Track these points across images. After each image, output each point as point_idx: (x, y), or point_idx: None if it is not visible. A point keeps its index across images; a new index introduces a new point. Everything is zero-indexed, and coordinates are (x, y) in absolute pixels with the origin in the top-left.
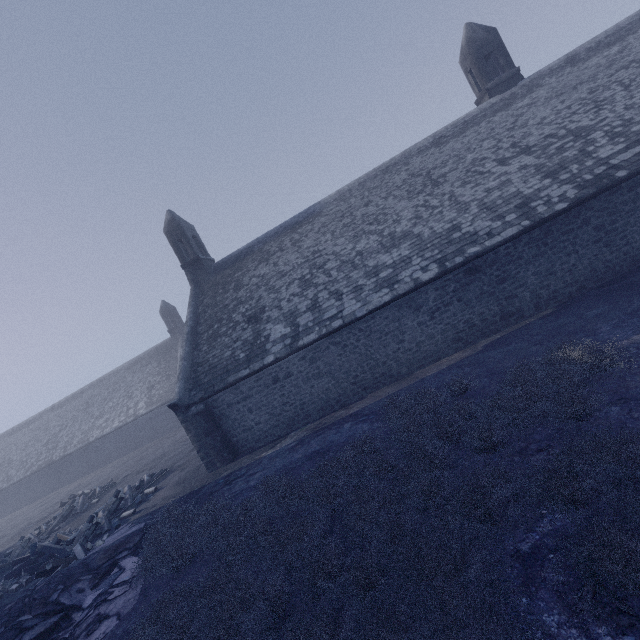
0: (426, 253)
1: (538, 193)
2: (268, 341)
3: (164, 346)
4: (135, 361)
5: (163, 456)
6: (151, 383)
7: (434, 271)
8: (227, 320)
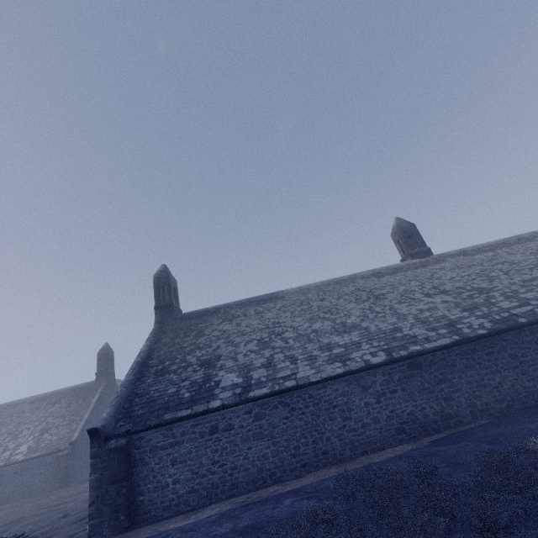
0: (374, 342)
1: (461, 319)
2: (218, 386)
3: (83, 388)
4: (45, 396)
5: (19, 520)
6: (48, 425)
7: (382, 357)
8: (181, 359)
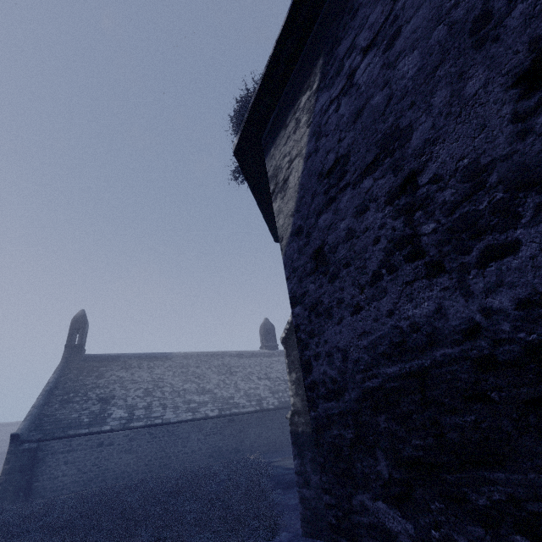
0: (216, 403)
1: (266, 398)
2: (110, 417)
3: None
4: None
5: None
6: None
7: (216, 413)
8: (83, 394)
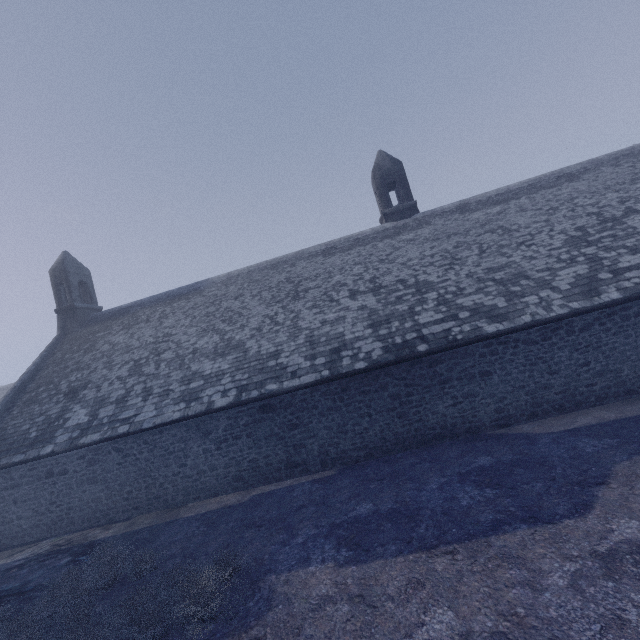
0: (238, 374)
1: (354, 342)
2: (63, 426)
3: None
4: None
5: None
6: None
7: (229, 399)
8: (54, 385)
